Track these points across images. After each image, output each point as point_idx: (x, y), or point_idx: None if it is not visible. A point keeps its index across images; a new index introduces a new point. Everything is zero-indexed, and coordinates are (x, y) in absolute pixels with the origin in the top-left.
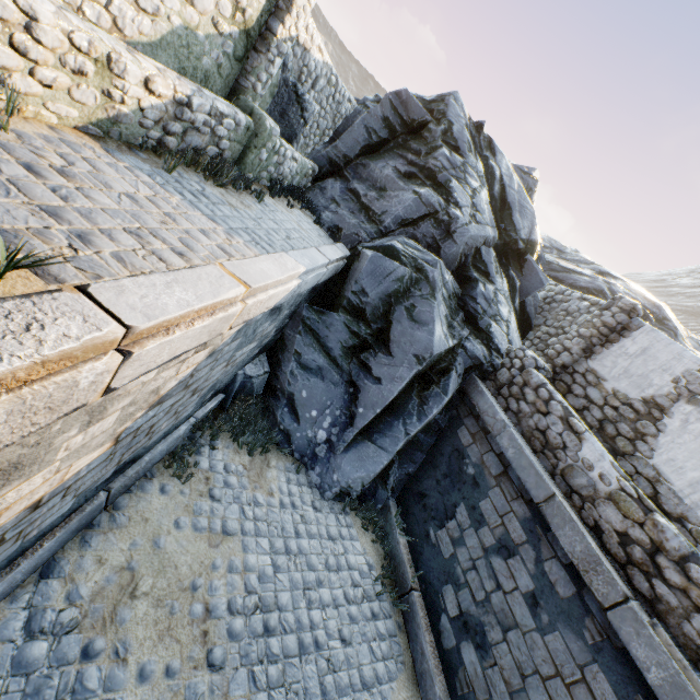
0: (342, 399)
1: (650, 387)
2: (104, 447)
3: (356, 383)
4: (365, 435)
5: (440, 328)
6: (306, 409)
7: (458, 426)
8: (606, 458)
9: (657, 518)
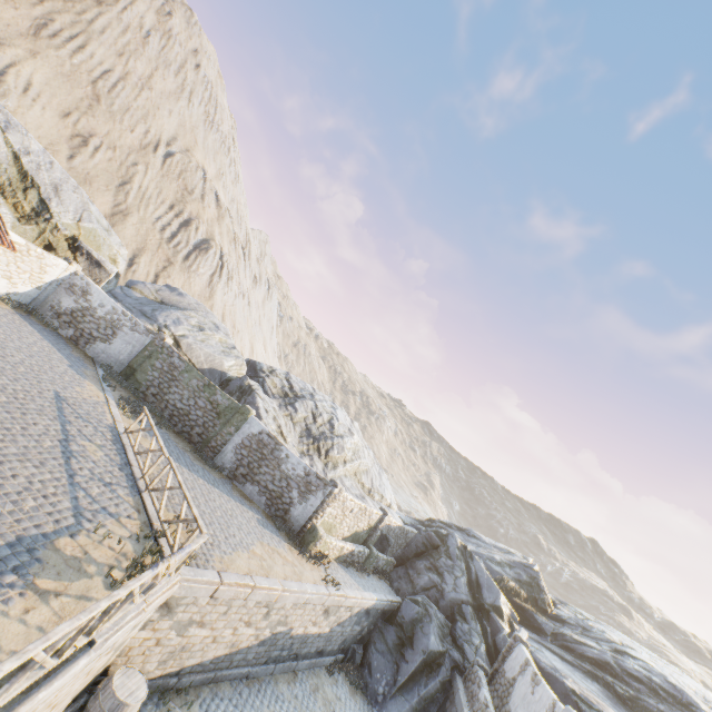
0: (391, 670)
1: (514, 671)
2: (329, 629)
3: (398, 662)
4: (400, 692)
5: (434, 638)
6: (375, 672)
7: (447, 699)
8: (483, 693)
9: (488, 708)
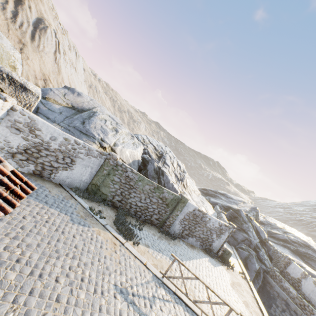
0: None
1: (297, 275)
2: None
3: None
4: None
5: (256, 264)
6: None
7: (265, 285)
8: (293, 290)
9: (303, 300)
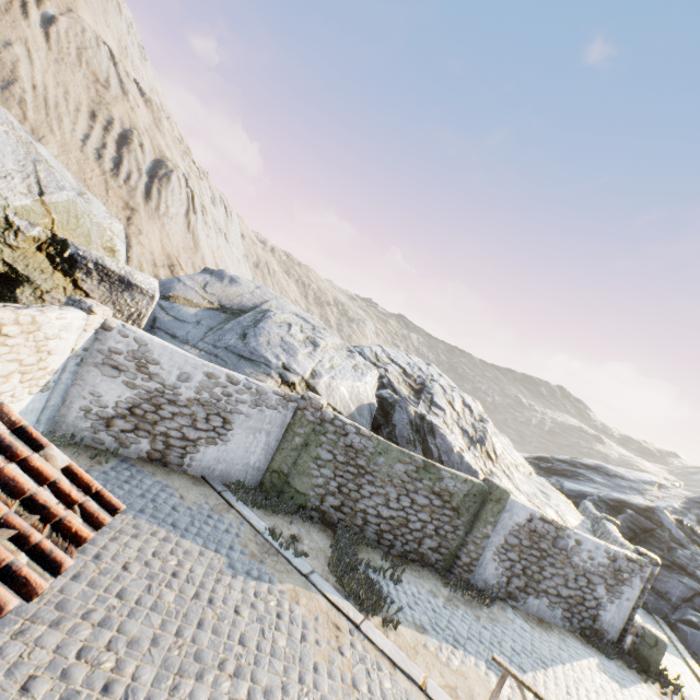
0: None
1: None
2: None
3: None
4: None
5: None
6: None
7: None
8: None
9: None
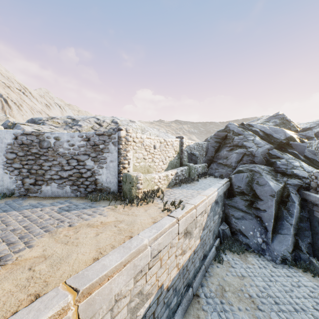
0: (257, 223)
1: None
2: (199, 240)
3: (258, 215)
4: (275, 233)
5: (271, 183)
6: (247, 232)
7: (312, 212)
8: None
9: None
